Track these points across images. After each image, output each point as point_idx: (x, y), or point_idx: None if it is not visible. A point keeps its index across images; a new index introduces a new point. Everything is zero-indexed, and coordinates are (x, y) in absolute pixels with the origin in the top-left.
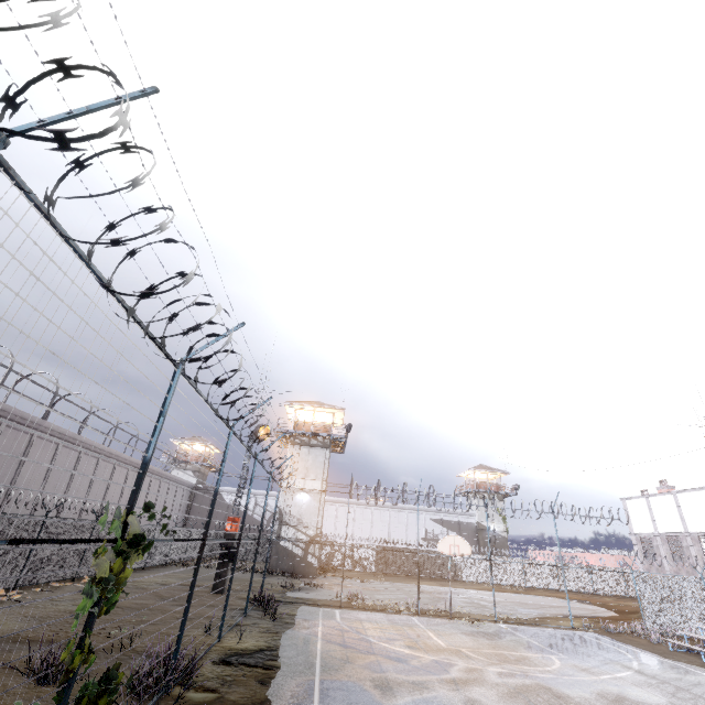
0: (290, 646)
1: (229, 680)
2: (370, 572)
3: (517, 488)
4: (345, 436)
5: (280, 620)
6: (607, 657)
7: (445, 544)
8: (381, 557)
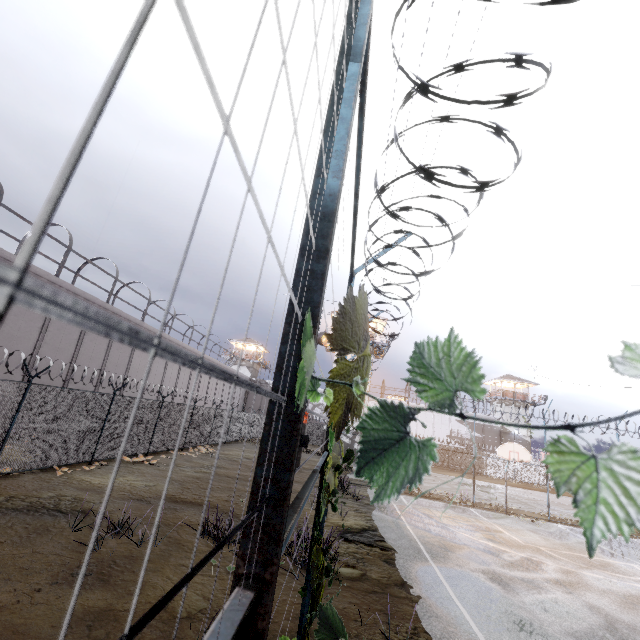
0: (385, 527)
1: (359, 557)
2: None
3: (545, 399)
4: (388, 344)
5: (360, 501)
6: None
7: (504, 450)
8: None
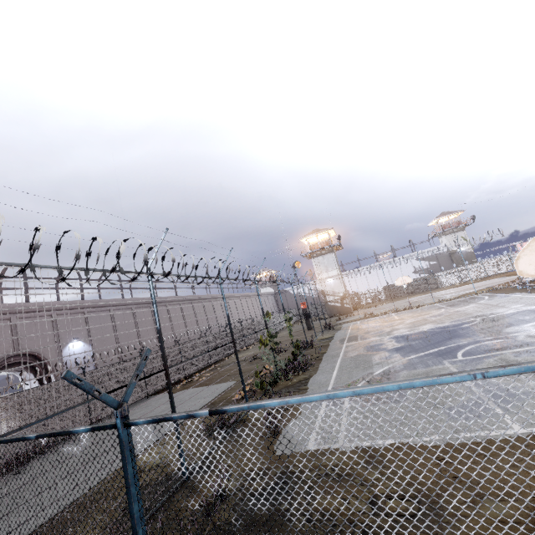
0: (339, 334)
1: (323, 343)
2: (384, 300)
3: (472, 218)
4: (339, 243)
5: (336, 330)
6: (473, 302)
7: (398, 282)
8: (388, 292)
